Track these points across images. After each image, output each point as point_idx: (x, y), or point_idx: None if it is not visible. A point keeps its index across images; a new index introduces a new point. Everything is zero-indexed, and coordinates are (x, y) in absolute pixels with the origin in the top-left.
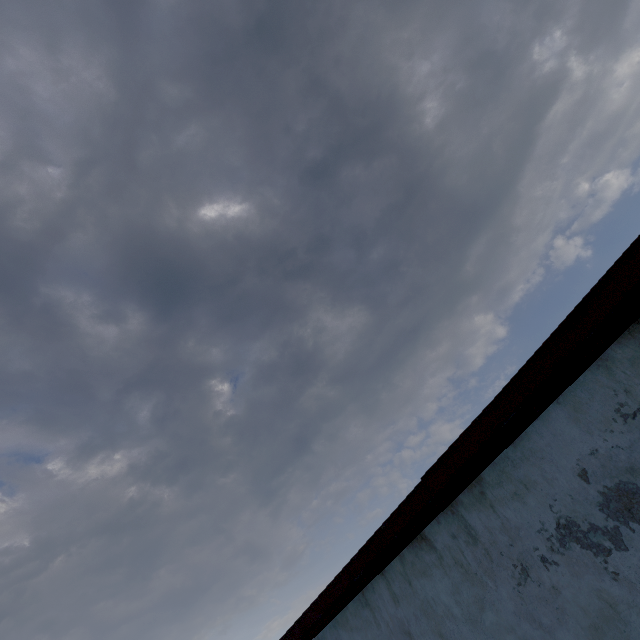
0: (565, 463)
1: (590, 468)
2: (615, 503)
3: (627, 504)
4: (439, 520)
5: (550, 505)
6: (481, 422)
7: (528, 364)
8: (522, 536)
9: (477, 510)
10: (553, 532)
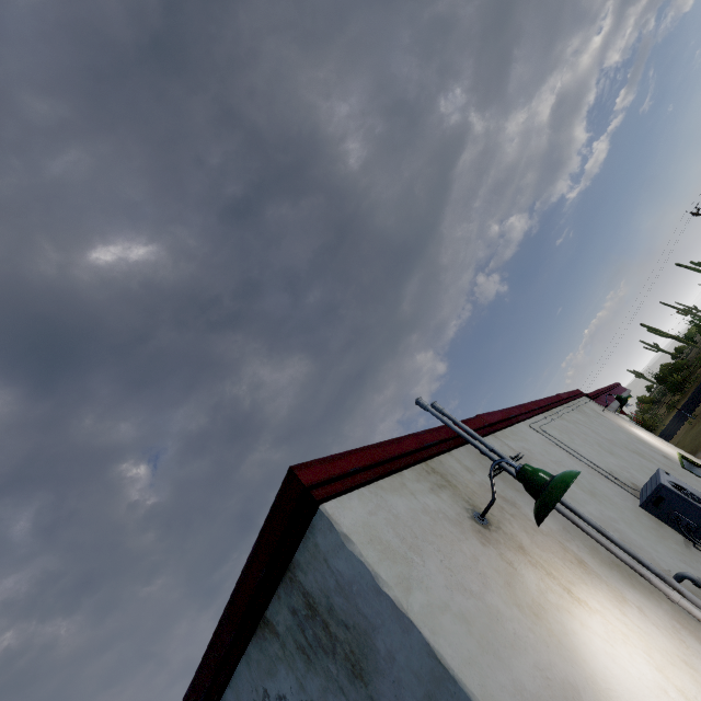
0: None
1: None
2: None
3: None
4: None
5: None
6: (189, 697)
7: (208, 649)
8: None
9: None
10: None
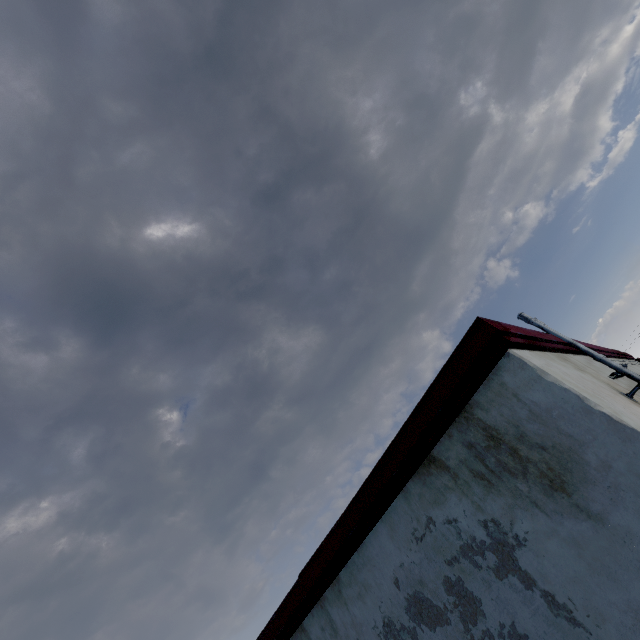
0: (387, 572)
1: (400, 578)
2: (413, 608)
3: (419, 609)
4: (313, 613)
5: (379, 606)
6: (336, 531)
7: (362, 488)
8: (364, 631)
9: (337, 606)
10: (381, 629)
